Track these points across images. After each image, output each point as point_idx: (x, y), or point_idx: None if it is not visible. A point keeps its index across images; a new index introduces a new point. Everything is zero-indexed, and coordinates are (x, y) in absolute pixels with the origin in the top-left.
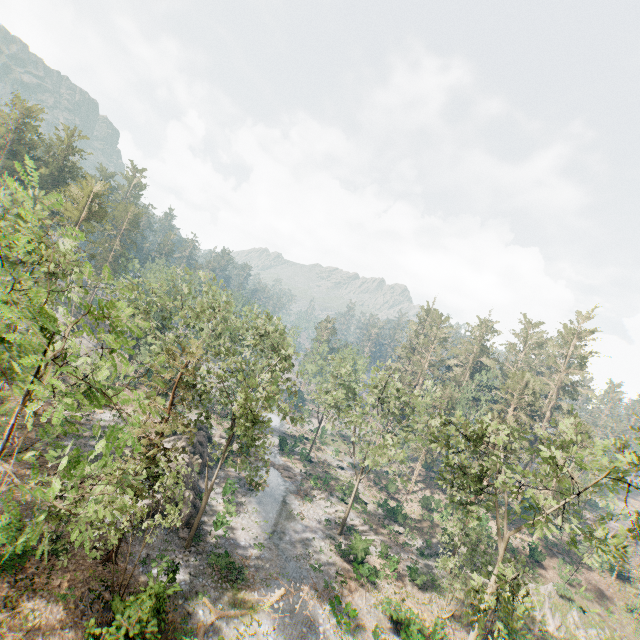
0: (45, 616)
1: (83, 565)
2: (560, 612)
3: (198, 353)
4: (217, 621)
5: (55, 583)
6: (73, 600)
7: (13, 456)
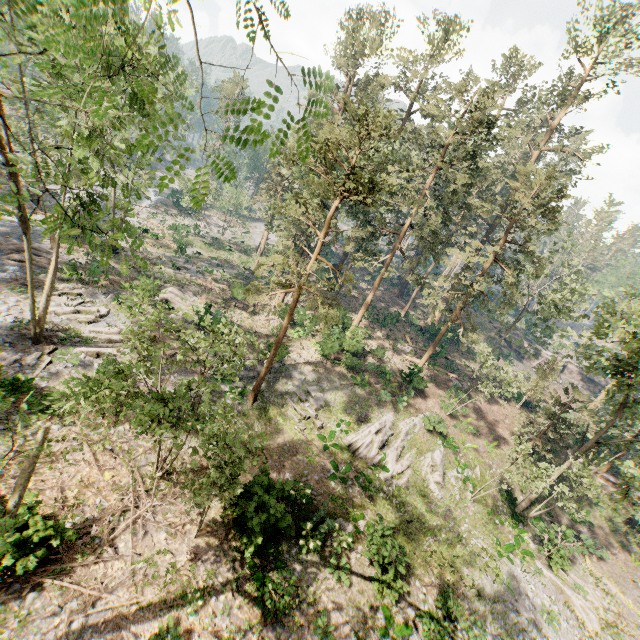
0: None
1: None
2: (416, 452)
3: None
4: None
5: None
6: None
7: None
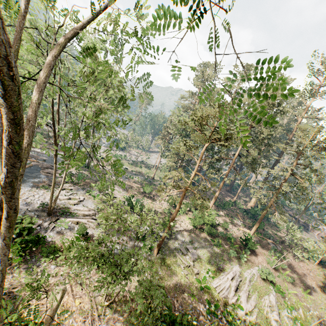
0: None
1: None
2: (258, 294)
3: None
4: None
5: None
6: None
7: None
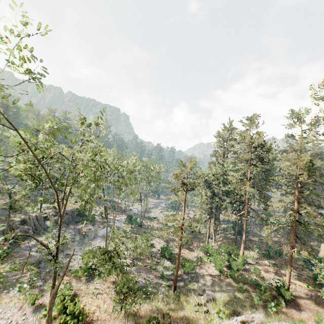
0: None
1: None
2: None
3: None
4: None
5: None
6: None
7: None
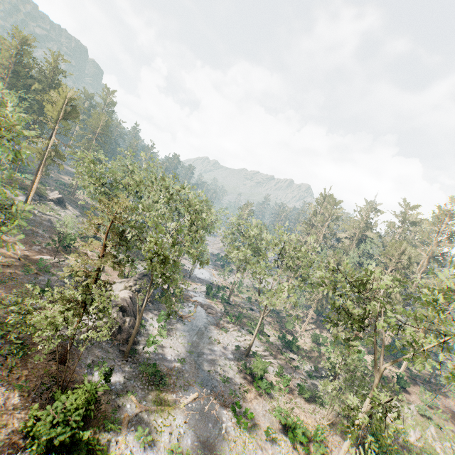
0: (2, 400)
1: (40, 365)
2: (420, 427)
3: (125, 205)
4: (140, 414)
5: (15, 376)
6: (27, 390)
7: (1, 284)
